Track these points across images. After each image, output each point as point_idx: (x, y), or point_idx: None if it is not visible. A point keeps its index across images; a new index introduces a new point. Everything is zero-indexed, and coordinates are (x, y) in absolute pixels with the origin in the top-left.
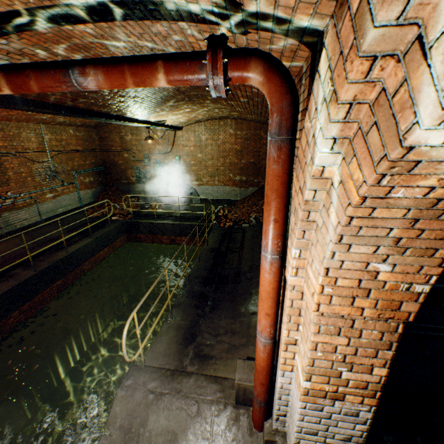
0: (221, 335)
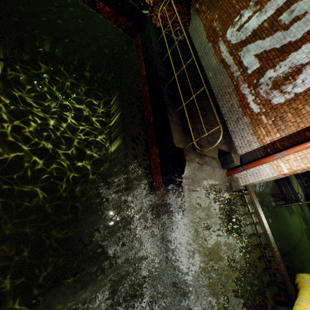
0: (201, 134)
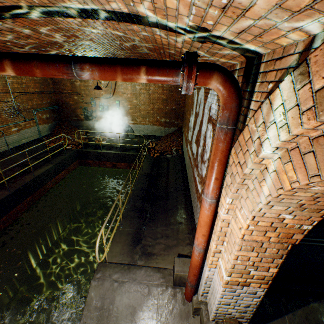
0: (159, 238)
